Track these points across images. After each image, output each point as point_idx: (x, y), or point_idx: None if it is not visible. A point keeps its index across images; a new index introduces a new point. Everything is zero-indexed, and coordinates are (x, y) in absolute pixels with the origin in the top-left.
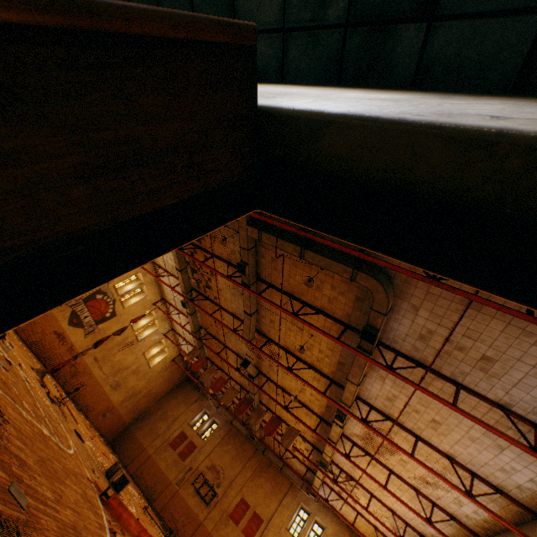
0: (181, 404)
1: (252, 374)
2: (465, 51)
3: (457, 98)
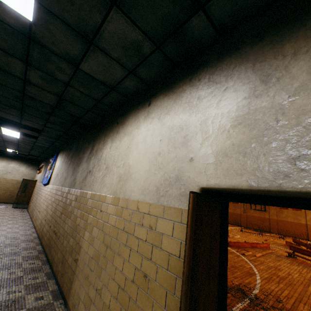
0: None
1: None
2: None
3: (272, 73)
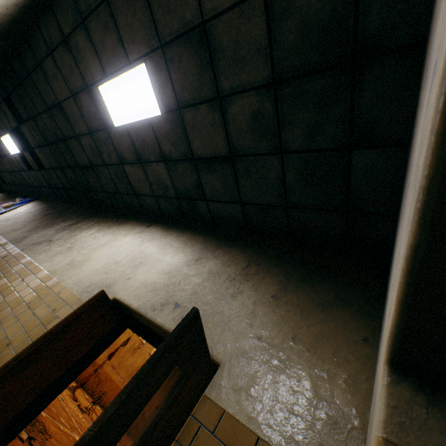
0: None
1: None
2: (223, 212)
3: (202, 259)
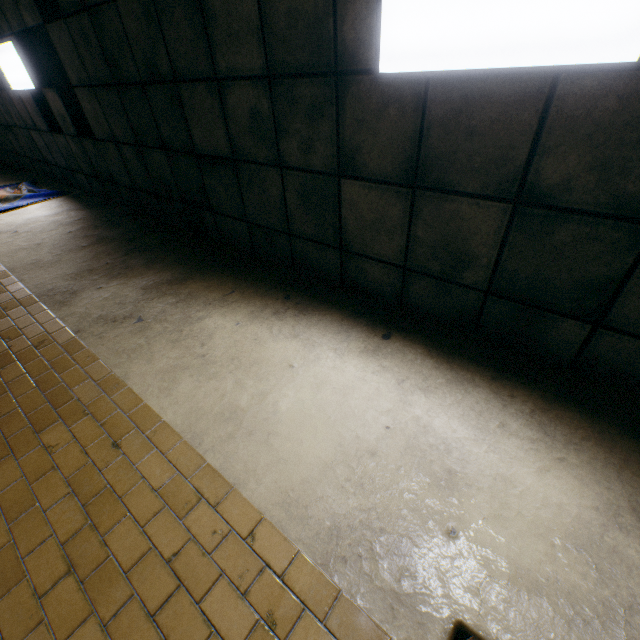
0: None
1: None
2: (638, 363)
3: None
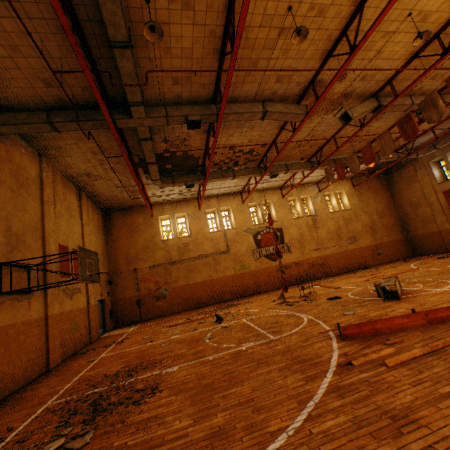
0: (410, 187)
1: (370, 108)
2: None
3: None
